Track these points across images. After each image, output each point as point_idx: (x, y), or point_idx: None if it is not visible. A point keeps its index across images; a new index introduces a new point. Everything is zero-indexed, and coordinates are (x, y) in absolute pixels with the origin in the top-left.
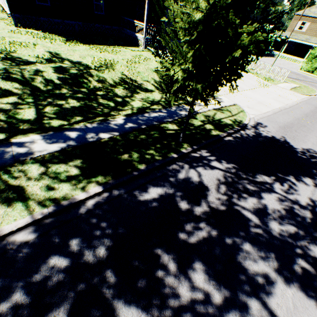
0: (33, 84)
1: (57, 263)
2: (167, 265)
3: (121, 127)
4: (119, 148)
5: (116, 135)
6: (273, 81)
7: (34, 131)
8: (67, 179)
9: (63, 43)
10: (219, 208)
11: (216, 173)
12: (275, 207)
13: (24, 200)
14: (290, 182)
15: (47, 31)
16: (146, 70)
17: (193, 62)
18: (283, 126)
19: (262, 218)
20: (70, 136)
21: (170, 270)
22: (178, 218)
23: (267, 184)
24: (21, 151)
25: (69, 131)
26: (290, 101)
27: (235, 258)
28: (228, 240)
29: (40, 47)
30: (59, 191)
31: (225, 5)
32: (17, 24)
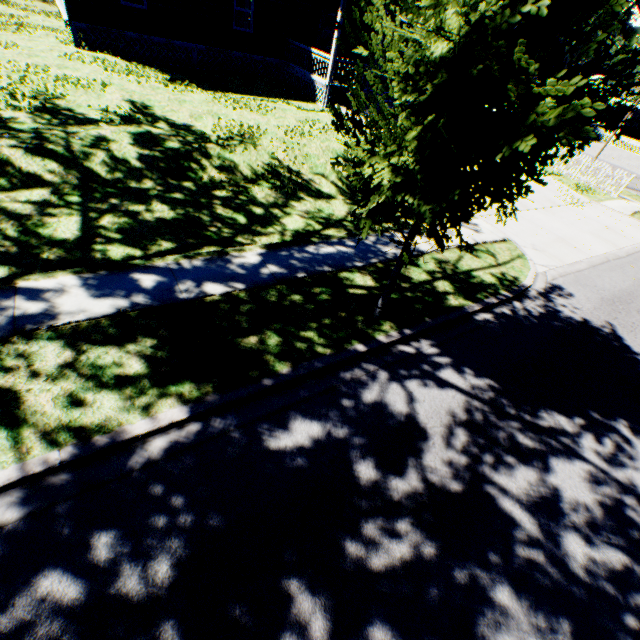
0: (87, 165)
1: (55, 589)
2: (307, 625)
3: (253, 271)
4: (241, 320)
5: (239, 289)
6: (594, 194)
7: (69, 266)
8: (116, 383)
9: (162, 86)
10: (446, 487)
11: (449, 398)
12: (580, 496)
13: (13, 424)
14: (619, 435)
15: (136, 59)
16: (323, 151)
17: (418, 154)
18: (609, 297)
19: (547, 522)
20: (141, 285)
21: (313, 638)
22: (349, 503)
23: (564, 437)
24: (31, 309)
25: (142, 271)
26: (629, 242)
27: (472, 625)
28: (461, 573)
29: (115, 90)
30: (93, 410)
31: (506, 27)
32: (79, 42)
